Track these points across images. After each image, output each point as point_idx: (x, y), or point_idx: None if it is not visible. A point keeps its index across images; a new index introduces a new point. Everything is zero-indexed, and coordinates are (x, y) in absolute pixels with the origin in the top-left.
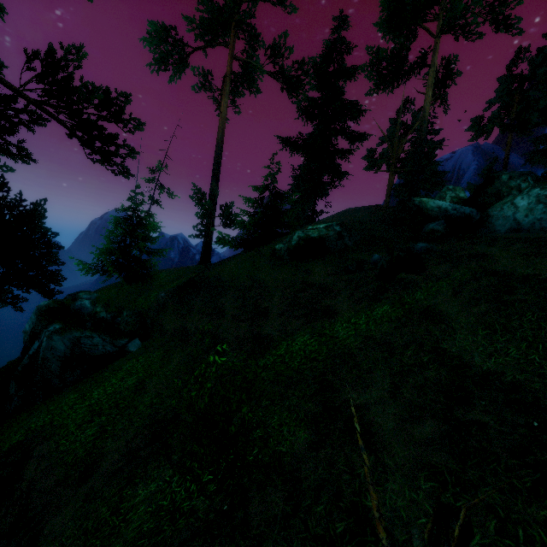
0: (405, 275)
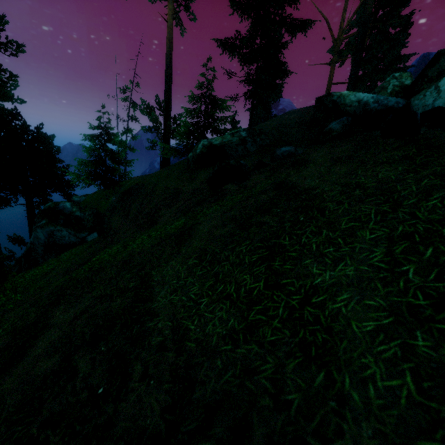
0: (229, 186)
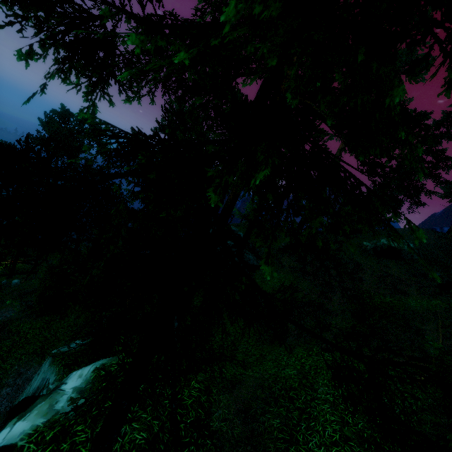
0: None
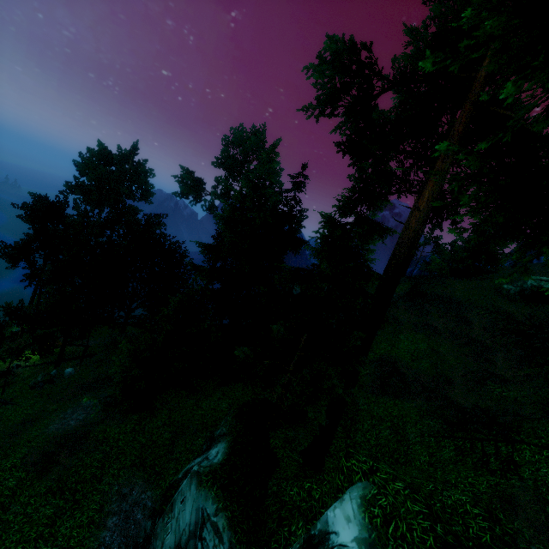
0: None
